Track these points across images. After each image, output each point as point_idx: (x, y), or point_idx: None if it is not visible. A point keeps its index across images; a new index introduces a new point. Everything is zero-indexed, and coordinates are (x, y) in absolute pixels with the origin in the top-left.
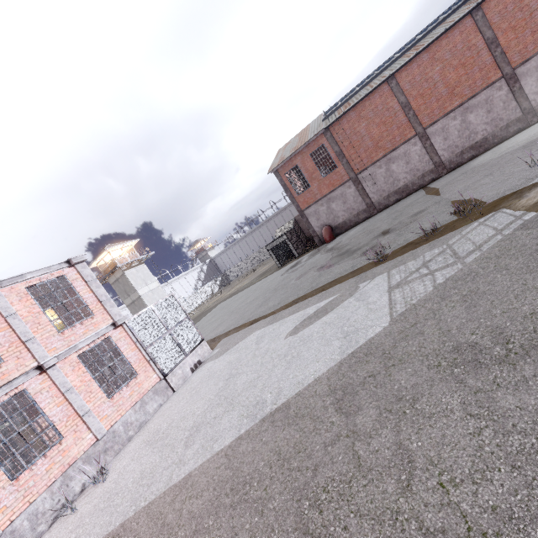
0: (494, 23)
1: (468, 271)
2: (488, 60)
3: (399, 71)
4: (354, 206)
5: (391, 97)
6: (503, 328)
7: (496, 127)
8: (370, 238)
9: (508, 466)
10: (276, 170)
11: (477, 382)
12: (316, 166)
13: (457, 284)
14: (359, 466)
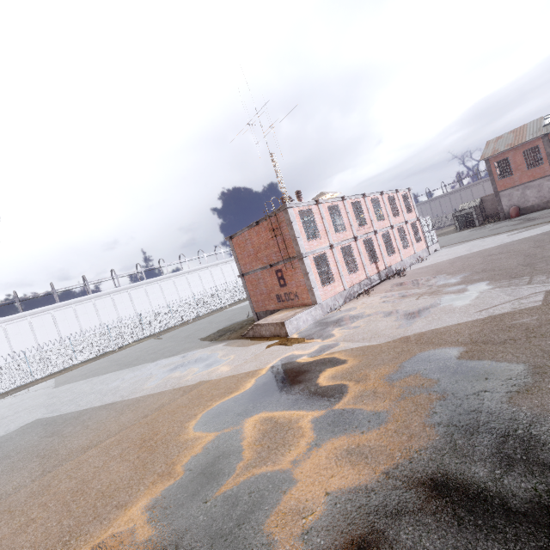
0: None
1: None
2: None
3: None
4: (546, 195)
5: None
6: None
7: None
8: None
9: None
10: (488, 159)
11: None
12: (524, 160)
13: None
14: None
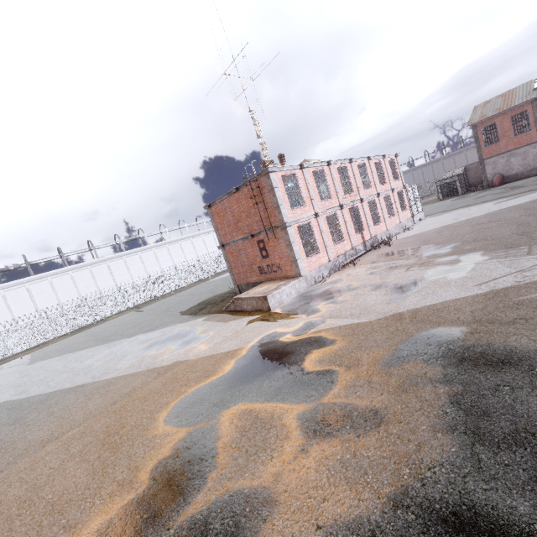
0: None
1: None
2: None
3: None
4: (531, 163)
5: None
6: None
7: None
8: None
9: None
10: (475, 124)
11: None
12: (512, 126)
13: None
14: None
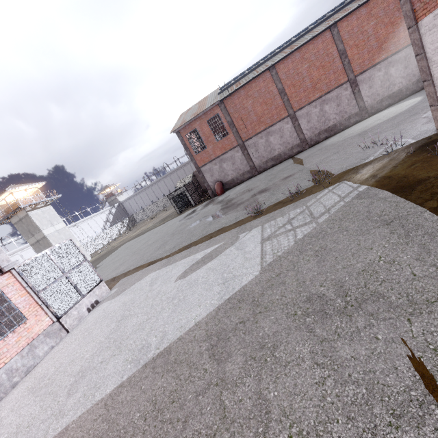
0: (345, 39)
1: (320, 230)
2: (340, 67)
3: (278, 63)
4: (240, 167)
5: (271, 83)
6: (343, 282)
7: (342, 117)
8: (251, 194)
9: (345, 417)
10: (178, 131)
11: (323, 331)
12: (212, 131)
13: (312, 240)
14: (224, 417)
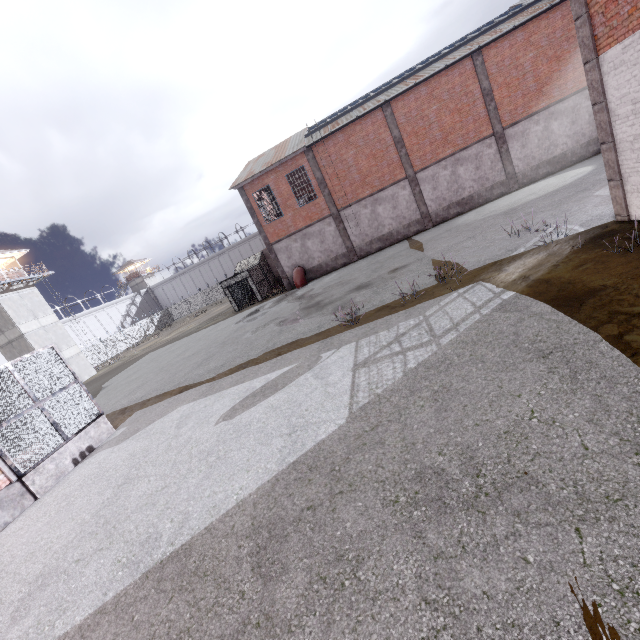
0: (492, 74)
1: (443, 357)
2: (483, 113)
3: (396, 99)
4: (333, 248)
5: (384, 127)
6: (474, 449)
7: (482, 186)
8: (345, 291)
9: None
10: (242, 186)
11: (439, 538)
12: (292, 191)
13: (430, 373)
14: None
